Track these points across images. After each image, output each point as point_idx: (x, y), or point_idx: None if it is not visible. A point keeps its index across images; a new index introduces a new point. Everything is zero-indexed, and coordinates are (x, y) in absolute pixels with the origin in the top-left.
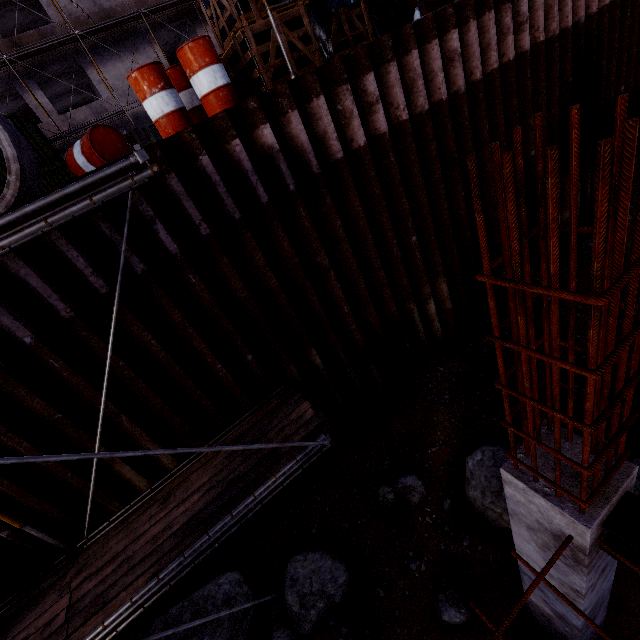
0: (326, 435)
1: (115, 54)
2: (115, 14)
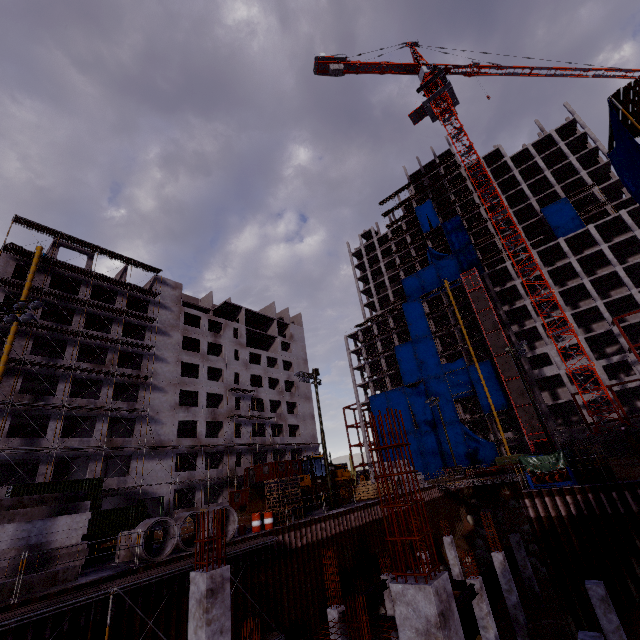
0: (284, 634)
1: (152, 457)
2: (164, 441)
